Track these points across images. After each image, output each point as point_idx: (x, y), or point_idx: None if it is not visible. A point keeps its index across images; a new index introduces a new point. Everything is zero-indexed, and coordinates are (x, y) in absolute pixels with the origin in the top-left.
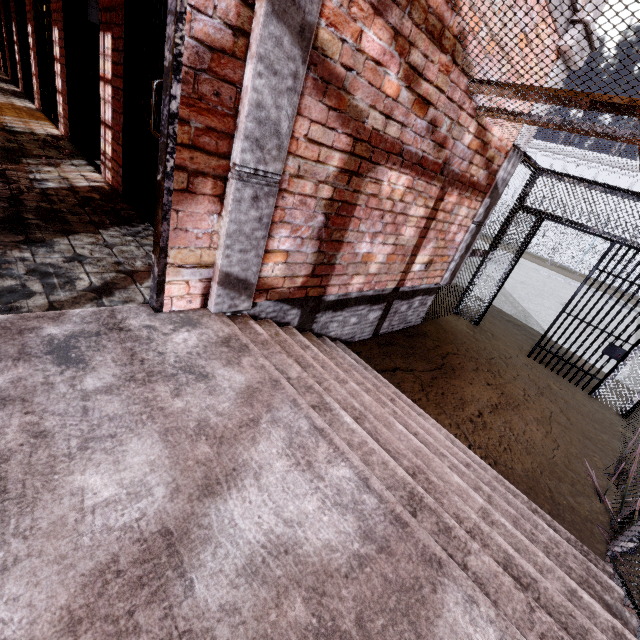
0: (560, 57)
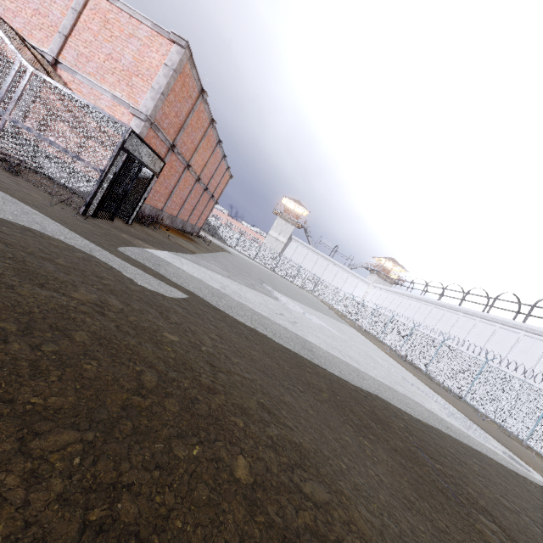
0: (135, 116)
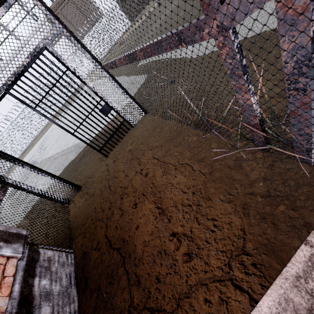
0: None
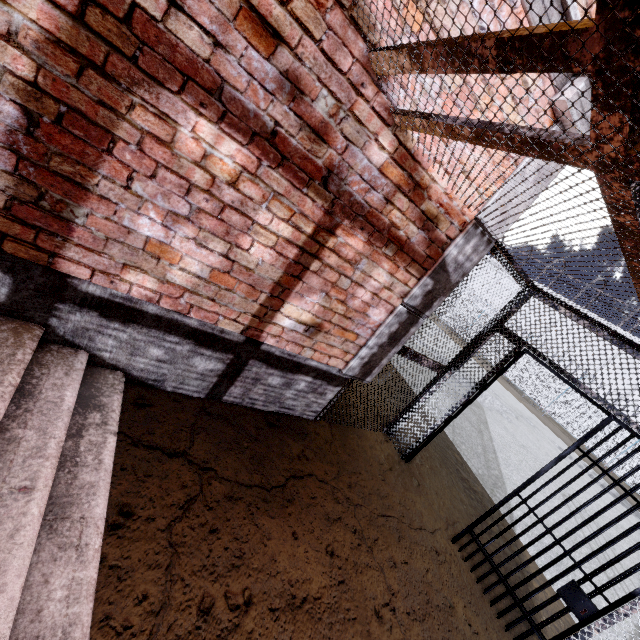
0: (557, 123)
